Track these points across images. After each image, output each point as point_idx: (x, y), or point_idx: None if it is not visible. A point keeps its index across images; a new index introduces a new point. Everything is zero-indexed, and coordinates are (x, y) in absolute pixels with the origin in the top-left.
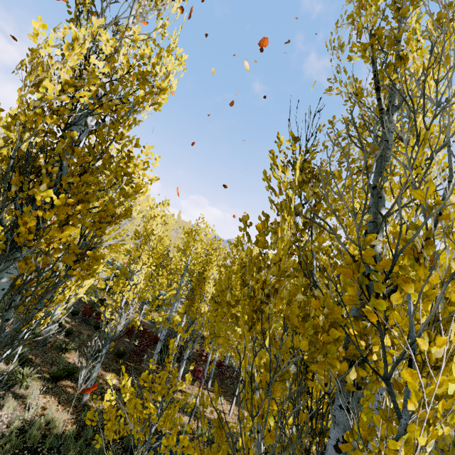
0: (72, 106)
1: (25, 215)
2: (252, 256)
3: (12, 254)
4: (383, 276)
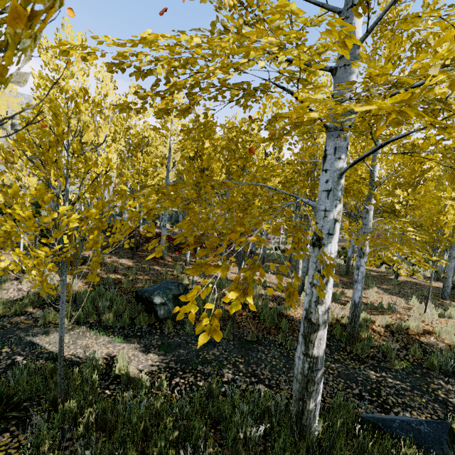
0: None
1: None
2: None
3: None
4: None
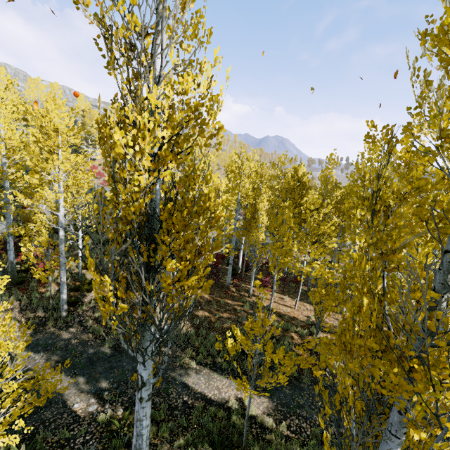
0: (156, 179)
1: (163, 277)
2: (298, 175)
3: (157, 291)
4: (444, 343)
